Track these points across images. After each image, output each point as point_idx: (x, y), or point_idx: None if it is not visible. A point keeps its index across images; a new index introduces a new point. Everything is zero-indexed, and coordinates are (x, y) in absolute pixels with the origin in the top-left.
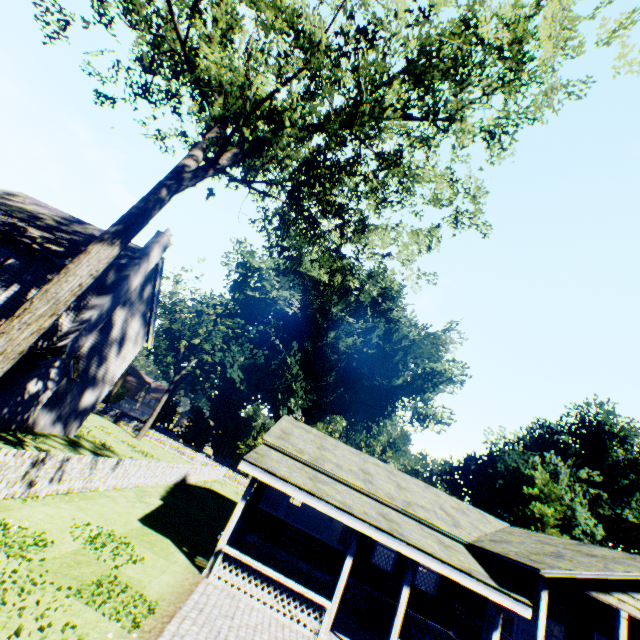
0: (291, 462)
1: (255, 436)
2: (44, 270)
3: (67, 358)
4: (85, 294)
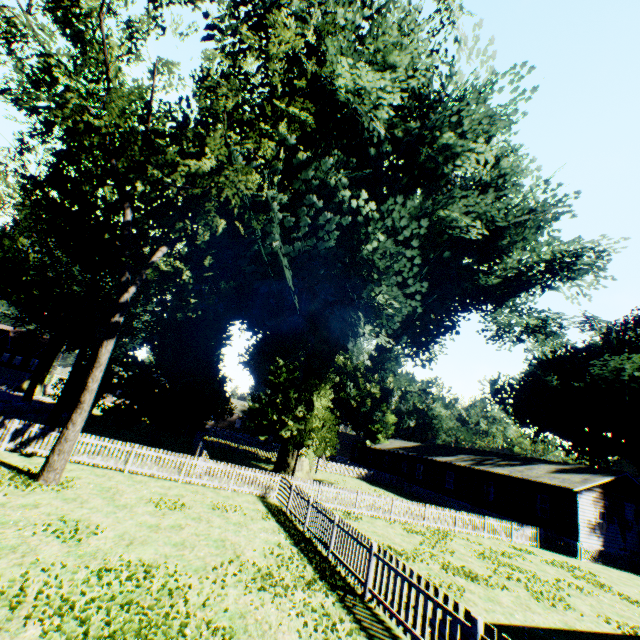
0: None
1: (308, 399)
2: None
3: None
4: None
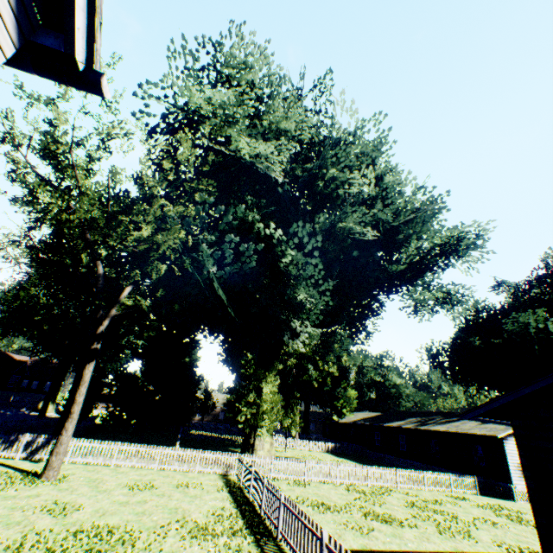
0: None
1: (257, 386)
2: None
3: None
4: None
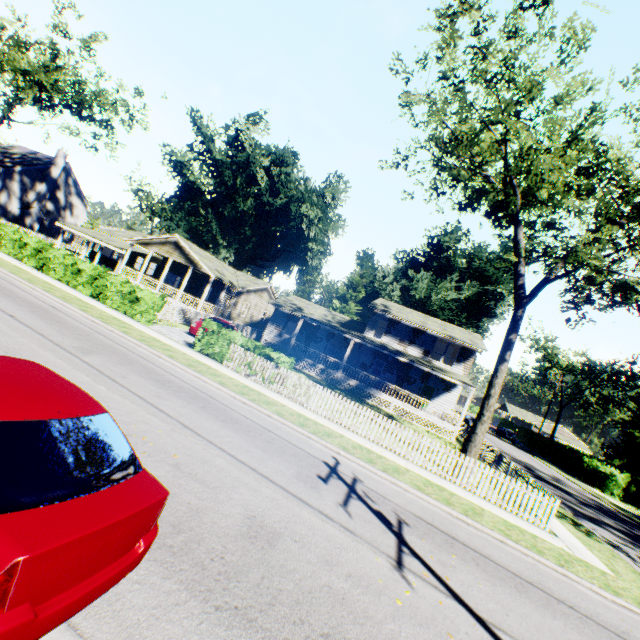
0: (96, 232)
1: None
2: (9, 174)
3: (38, 211)
4: (34, 184)
